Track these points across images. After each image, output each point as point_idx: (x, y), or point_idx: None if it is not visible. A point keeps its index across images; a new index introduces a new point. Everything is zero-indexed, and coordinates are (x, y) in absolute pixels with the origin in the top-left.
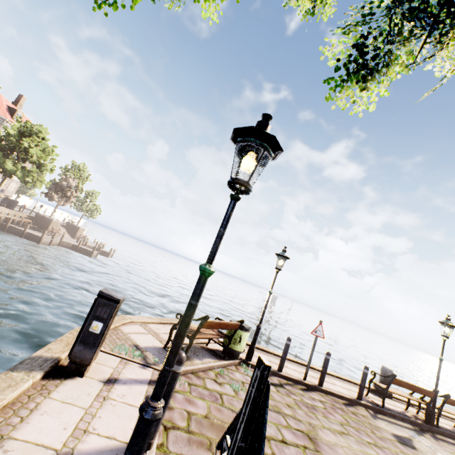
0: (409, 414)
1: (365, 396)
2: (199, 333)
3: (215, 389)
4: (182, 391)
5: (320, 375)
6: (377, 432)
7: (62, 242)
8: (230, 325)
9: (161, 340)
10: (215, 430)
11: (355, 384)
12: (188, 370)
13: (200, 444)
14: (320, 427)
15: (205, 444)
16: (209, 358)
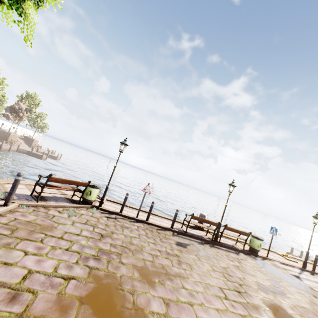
0: (206, 236)
1: (181, 228)
2: (55, 187)
3: (53, 214)
4: (23, 212)
5: (147, 215)
6: (165, 240)
7: (19, 149)
8: (78, 183)
9: (34, 192)
10: (28, 226)
11: (182, 223)
12: (39, 205)
13: (7, 228)
14: (119, 234)
15: (11, 229)
16: (65, 202)
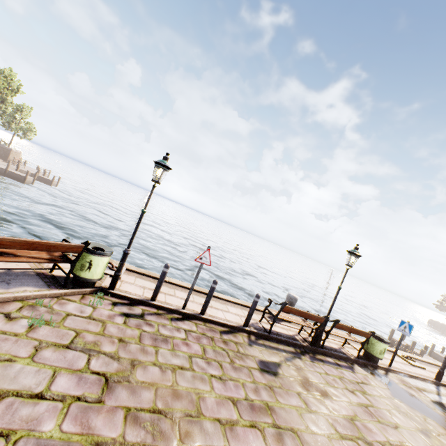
0: (299, 337)
1: (259, 322)
2: (0, 255)
3: None
4: None
5: (203, 304)
6: (239, 361)
7: None
8: (60, 246)
9: None
10: None
11: (257, 310)
12: None
13: None
14: (148, 364)
15: None
16: (30, 287)
